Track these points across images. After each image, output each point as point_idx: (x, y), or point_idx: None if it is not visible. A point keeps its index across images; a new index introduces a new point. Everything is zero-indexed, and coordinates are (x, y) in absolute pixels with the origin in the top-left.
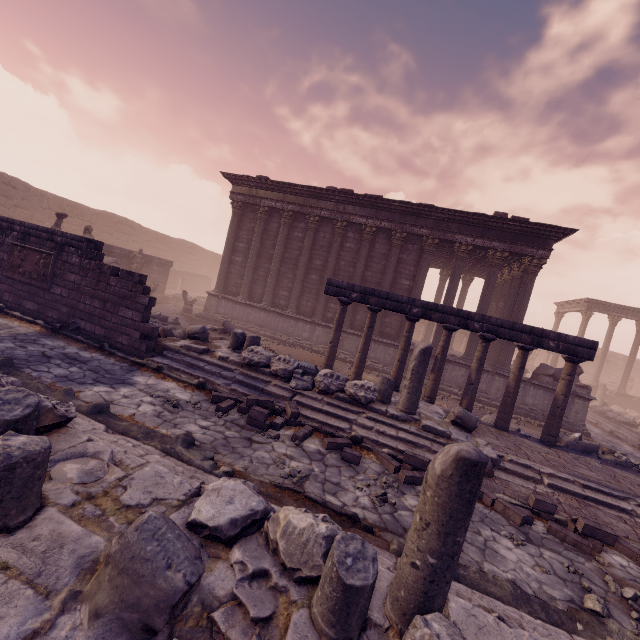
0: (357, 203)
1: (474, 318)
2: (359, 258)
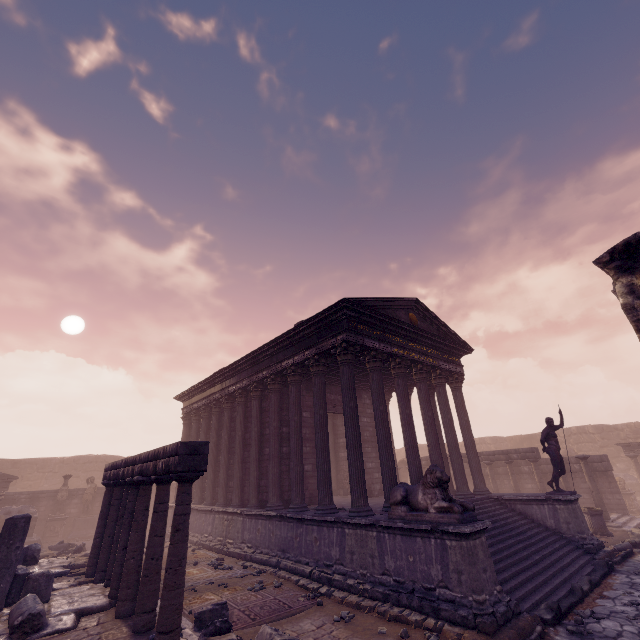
0: (229, 376)
1: (137, 461)
2: (236, 424)
